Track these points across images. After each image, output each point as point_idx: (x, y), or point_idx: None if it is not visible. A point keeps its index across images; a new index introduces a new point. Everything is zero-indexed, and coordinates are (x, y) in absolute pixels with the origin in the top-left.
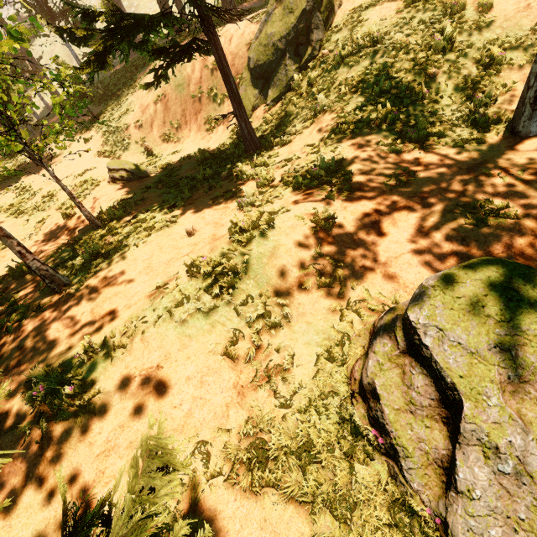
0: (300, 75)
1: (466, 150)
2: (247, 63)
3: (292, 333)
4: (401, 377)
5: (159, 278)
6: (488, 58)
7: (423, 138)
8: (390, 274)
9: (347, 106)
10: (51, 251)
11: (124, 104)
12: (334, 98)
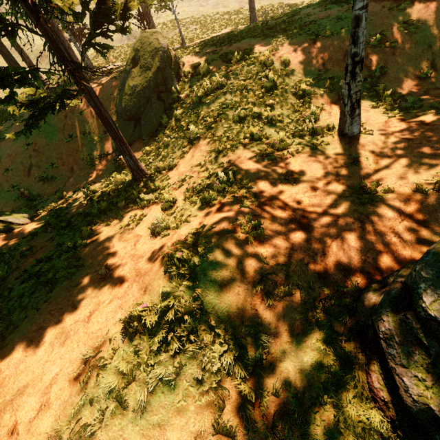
0: (167, 114)
1: (320, 150)
2: (116, 109)
3: (278, 363)
4: None
5: (82, 344)
6: (301, 91)
7: (286, 147)
8: (335, 264)
9: (217, 131)
10: None
11: None
12: (203, 127)
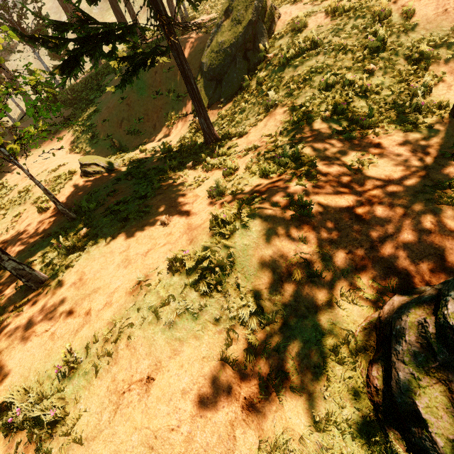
0: (249, 75)
1: (416, 134)
2: (201, 67)
3: (288, 329)
4: (447, 396)
5: (139, 271)
6: (418, 54)
7: (373, 125)
8: (379, 260)
9: (297, 100)
10: (27, 244)
11: (92, 106)
12: (283, 94)
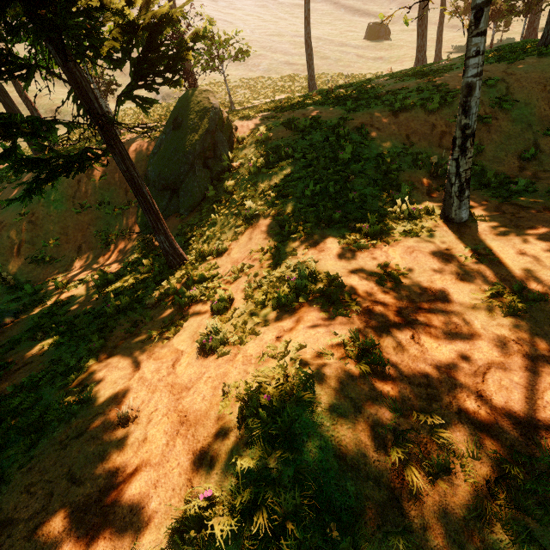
0: (214, 184)
1: (424, 239)
2: (147, 176)
3: None
4: None
5: None
6: (385, 166)
7: (378, 232)
8: (501, 413)
9: (282, 209)
10: None
11: None
12: (264, 203)
